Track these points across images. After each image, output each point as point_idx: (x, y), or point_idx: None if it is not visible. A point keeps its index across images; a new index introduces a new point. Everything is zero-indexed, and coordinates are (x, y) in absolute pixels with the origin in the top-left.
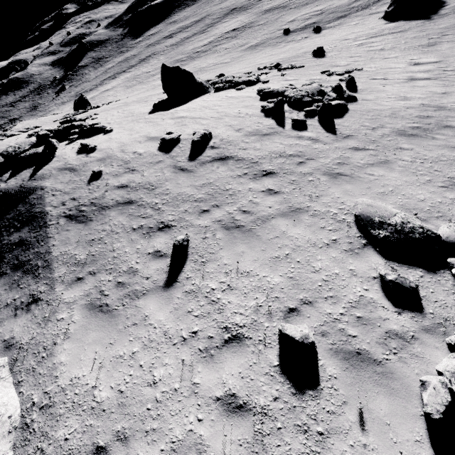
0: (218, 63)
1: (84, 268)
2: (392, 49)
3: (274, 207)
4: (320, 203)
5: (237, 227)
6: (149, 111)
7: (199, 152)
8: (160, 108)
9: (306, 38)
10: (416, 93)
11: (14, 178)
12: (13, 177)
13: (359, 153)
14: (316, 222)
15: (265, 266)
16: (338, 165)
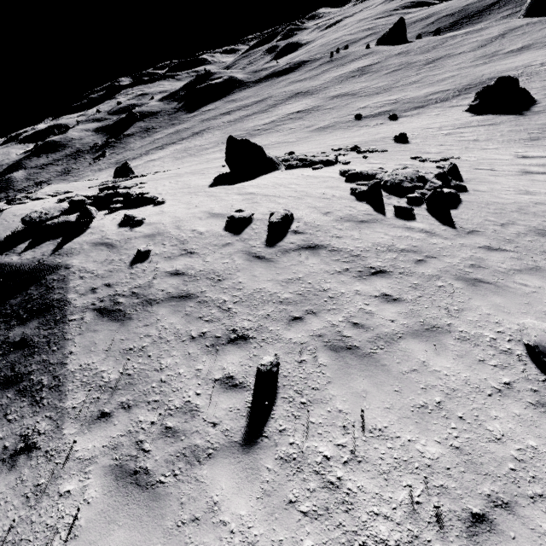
0: (282, 142)
1: (113, 396)
2: (487, 140)
3: (398, 321)
4: (465, 321)
5: (348, 347)
6: (209, 184)
7: (279, 236)
8: (222, 182)
9: (381, 124)
10: (539, 188)
11: (32, 251)
12: (32, 249)
13: (495, 255)
14: (469, 350)
15: (407, 422)
16: (472, 268)
